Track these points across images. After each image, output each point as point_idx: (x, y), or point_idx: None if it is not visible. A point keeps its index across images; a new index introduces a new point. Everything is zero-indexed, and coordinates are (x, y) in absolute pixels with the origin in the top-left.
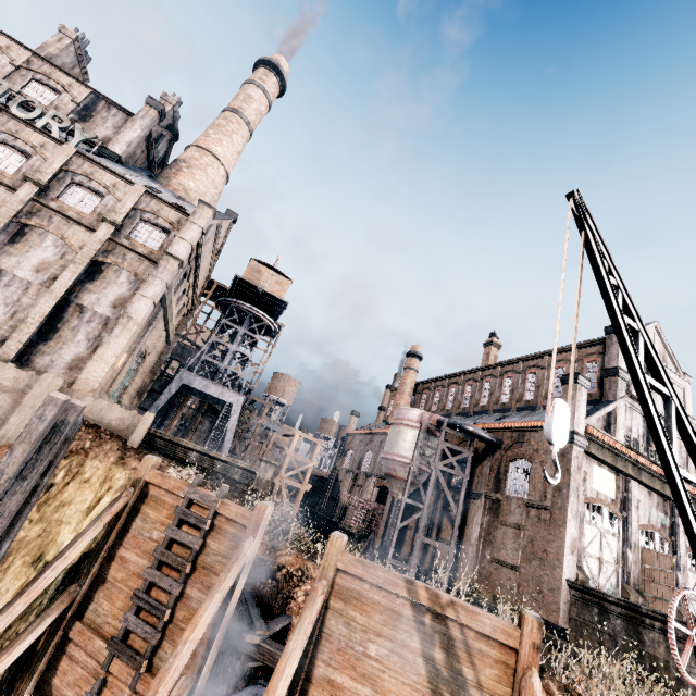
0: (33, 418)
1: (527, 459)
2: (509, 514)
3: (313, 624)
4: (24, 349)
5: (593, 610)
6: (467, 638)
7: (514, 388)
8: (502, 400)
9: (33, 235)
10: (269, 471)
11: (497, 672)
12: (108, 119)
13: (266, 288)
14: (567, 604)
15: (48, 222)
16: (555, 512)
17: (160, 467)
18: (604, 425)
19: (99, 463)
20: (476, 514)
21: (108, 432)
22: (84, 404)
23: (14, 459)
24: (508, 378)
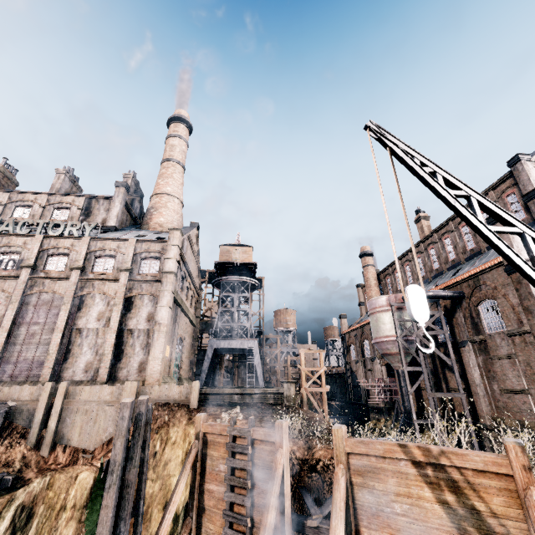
0: (118, 420)
1: (491, 298)
2: (497, 349)
3: (344, 501)
4: (110, 371)
5: None
6: (467, 478)
7: (455, 245)
8: (450, 258)
9: (88, 300)
10: (291, 388)
11: (504, 499)
12: (100, 208)
13: (238, 260)
14: None
15: (92, 288)
16: None
17: (216, 415)
18: None
19: (177, 428)
20: (470, 359)
21: (175, 404)
22: (146, 397)
23: (118, 450)
24: (446, 239)
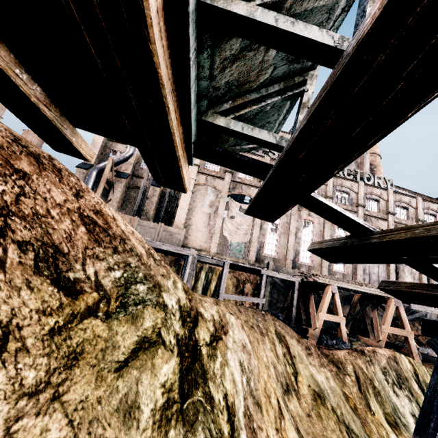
0: None
1: None
2: None
3: None
4: None
5: None
6: None
7: None
8: None
9: None
10: None
11: None
12: None
13: None
14: None
15: None
16: None
17: None
18: None
19: None
20: None
21: None
22: None
23: None
24: None
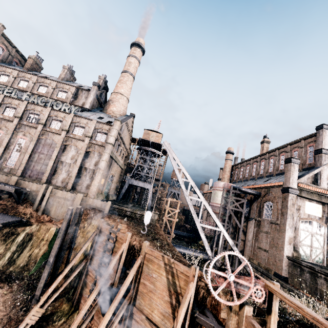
0: (65, 214)
1: (271, 201)
2: (264, 227)
3: (137, 268)
4: (73, 185)
5: (297, 269)
6: (177, 273)
7: (274, 164)
8: (270, 170)
9: (68, 148)
10: (156, 216)
11: (184, 283)
12: (82, 95)
13: (152, 140)
14: (287, 266)
15: (71, 142)
16: (281, 226)
17: (114, 219)
18: (312, 181)
19: (96, 220)
20: (250, 227)
21: (98, 209)
22: (80, 207)
23: (64, 225)
24: (272, 159)
